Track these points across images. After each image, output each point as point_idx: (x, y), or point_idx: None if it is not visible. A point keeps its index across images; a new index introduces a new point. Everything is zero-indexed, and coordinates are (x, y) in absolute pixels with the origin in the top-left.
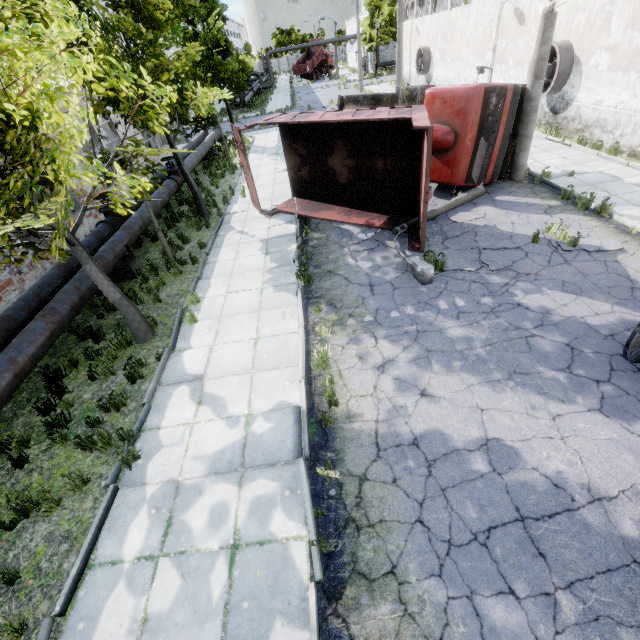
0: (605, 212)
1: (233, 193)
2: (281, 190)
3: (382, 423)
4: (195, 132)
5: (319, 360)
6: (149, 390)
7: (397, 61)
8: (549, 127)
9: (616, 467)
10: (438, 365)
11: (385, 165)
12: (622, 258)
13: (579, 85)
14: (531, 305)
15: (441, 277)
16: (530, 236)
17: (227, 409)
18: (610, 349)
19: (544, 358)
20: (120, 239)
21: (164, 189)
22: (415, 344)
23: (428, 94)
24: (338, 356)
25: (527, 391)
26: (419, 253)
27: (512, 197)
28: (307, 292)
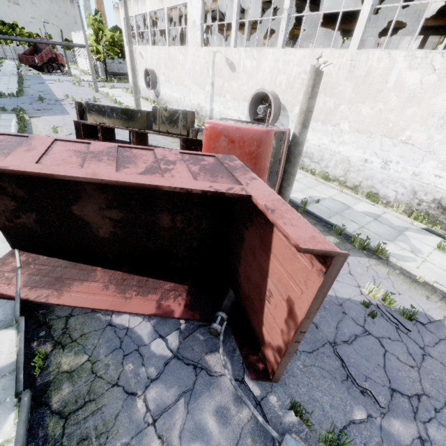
0: (382, 254)
1: None
2: None
3: None
4: None
5: None
6: None
7: (132, 75)
8: None
9: None
10: None
11: (173, 221)
12: None
13: (288, 125)
14: None
15: None
16: (357, 301)
17: None
18: None
19: None
20: None
21: None
22: None
23: (209, 128)
24: None
25: None
26: (269, 382)
27: None
28: None
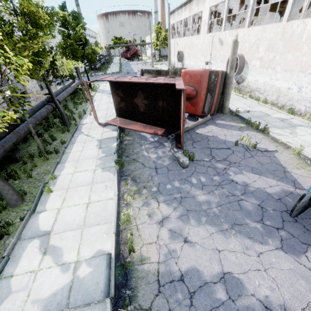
0: (266, 131)
1: (85, 113)
2: (111, 112)
3: (162, 264)
4: (63, 82)
5: (124, 219)
6: (10, 245)
7: (168, 55)
8: (236, 89)
9: (297, 290)
10: (193, 220)
11: (163, 104)
12: (277, 155)
13: (248, 72)
14: (238, 181)
15: (192, 164)
16: (234, 142)
17: (63, 257)
18: (280, 208)
19: (248, 214)
20: (9, 139)
21: (44, 110)
22: (180, 206)
23: (183, 72)
24: (136, 215)
25: (242, 236)
26: (181, 150)
27: (223, 121)
28: (120, 172)
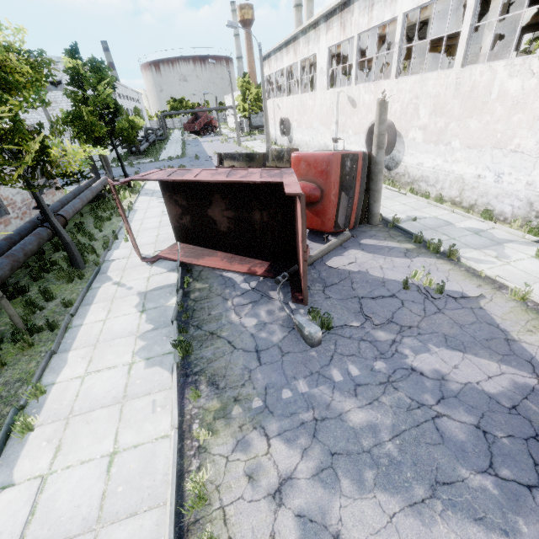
0: (453, 256)
1: (116, 237)
2: (166, 233)
3: None
4: (67, 184)
5: (193, 500)
6: None
7: (265, 127)
8: (387, 179)
9: None
10: (347, 480)
11: (262, 217)
12: (484, 304)
13: (403, 151)
14: (425, 369)
15: (329, 335)
16: (400, 281)
17: None
18: (521, 429)
19: (461, 452)
20: None
21: (32, 239)
22: (315, 443)
23: (294, 157)
24: (221, 477)
25: (460, 518)
26: (303, 305)
27: (374, 240)
28: (185, 366)
